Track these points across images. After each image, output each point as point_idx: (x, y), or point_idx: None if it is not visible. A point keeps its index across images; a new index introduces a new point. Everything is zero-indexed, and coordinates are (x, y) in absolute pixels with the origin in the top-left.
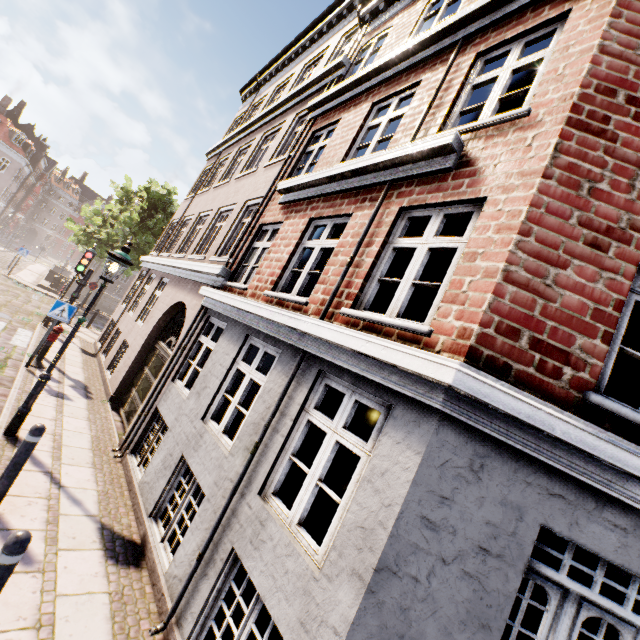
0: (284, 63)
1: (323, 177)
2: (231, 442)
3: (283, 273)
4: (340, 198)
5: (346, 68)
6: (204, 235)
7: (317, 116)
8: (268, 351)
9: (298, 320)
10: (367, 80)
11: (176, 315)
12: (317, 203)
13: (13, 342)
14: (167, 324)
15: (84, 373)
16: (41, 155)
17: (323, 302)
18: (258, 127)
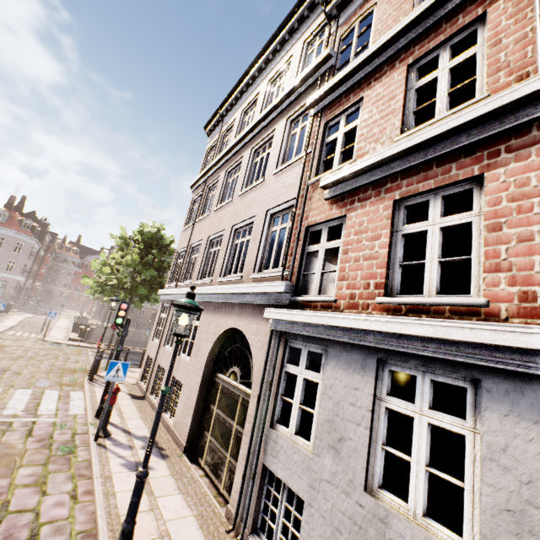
0: (242, 90)
1: (399, 150)
2: (453, 534)
3: (387, 271)
4: (437, 165)
5: (334, 58)
6: (225, 255)
7: (322, 109)
8: (439, 379)
9: (524, 334)
10: (384, 50)
11: (225, 342)
12: (393, 182)
13: (71, 411)
14: (218, 353)
15: (145, 424)
16: (45, 232)
17: (526, 296)
18: (242, 146)
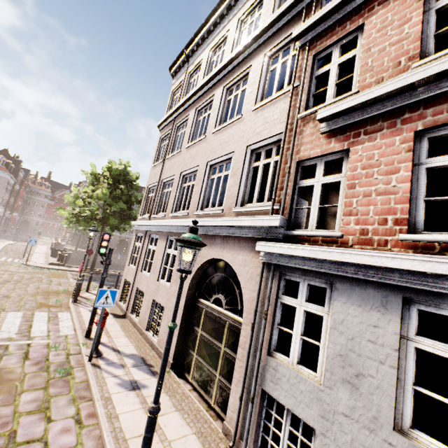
0: (209, 30)
1: (430, 75)
2: None
3: (409, 206)
4: None
5: None
6: (201, 190)
7: (310, 40)
8: None
9: None
10: None
11: (206, 270)
12: (414, 112)
13: (62, 332)
14: (199, 280)
15: (131, 342)
16: (18, 168)
17: None
18: (212, 85)
